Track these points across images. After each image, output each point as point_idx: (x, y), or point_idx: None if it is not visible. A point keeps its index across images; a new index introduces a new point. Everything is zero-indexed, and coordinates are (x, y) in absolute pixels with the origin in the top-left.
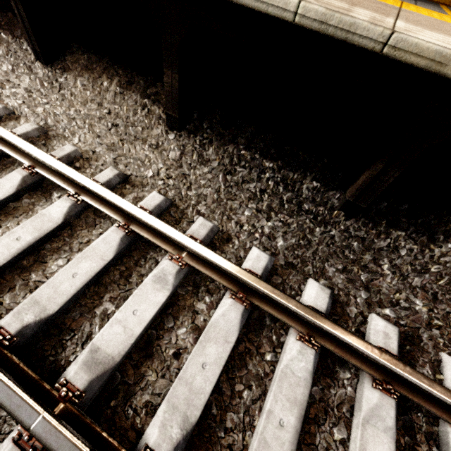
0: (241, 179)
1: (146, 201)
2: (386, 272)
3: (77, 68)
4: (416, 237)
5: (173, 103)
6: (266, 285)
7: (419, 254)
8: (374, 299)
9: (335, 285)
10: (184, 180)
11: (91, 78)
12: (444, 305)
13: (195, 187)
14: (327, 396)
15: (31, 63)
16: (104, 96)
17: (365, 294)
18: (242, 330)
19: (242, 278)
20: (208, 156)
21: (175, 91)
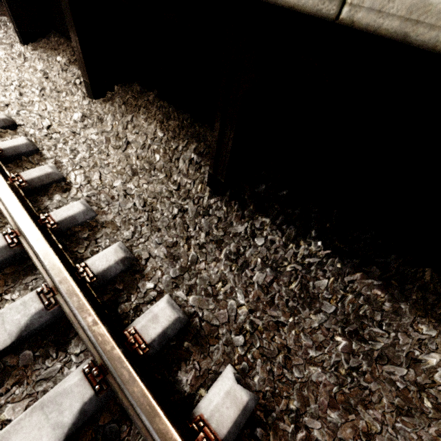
0: (125, 144)
1: (6, 141)
2: (221, 257)
3: (46, 47)
4: (286, 230)
5: (83, 68)
6: (29, 223)
7: (281, 249)
8: (186, 282)
9: (151, 256)
10: (71, 137)
11: (52, 55)
12: (279, 312)
13: (72, 142)
14: (37, 366)
15: (16, 42)
16: (53, 68)
17: (173, 271)
18: (3, 272)
19: (10, 211)
20: (106, 121)
21: (81, 55)
